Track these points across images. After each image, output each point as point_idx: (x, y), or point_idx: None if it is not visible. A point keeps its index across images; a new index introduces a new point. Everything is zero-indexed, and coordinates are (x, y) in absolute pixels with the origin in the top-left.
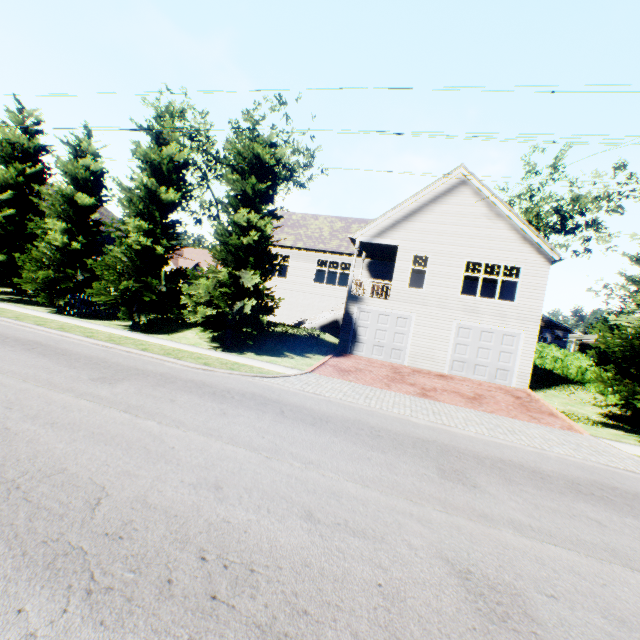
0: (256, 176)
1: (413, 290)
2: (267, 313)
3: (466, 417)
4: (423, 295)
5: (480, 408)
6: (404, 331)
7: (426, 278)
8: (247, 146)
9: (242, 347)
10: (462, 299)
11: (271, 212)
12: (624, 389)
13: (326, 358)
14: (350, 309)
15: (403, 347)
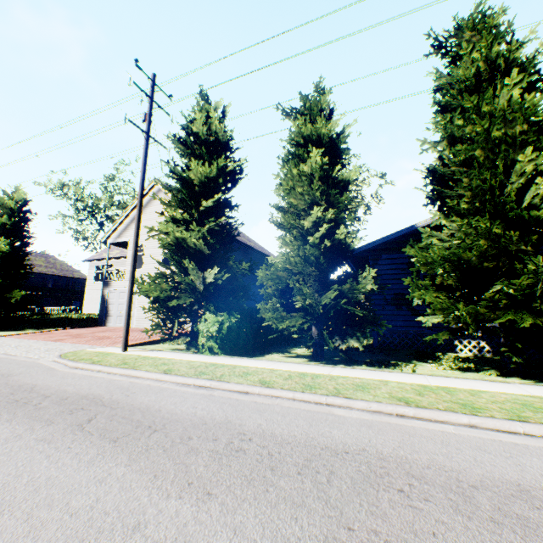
0: (7, 214)
1: (137, 270)
2: (25, 303)
3: (14, 344)
4: (143, 272)
5: (81, 342)
6: (134, 301)
7: (144, 259)
8: (0, 197)
9: (1, 329)
10: (164, 270)
11: (21, 234)
12: (149, 308)
13: (57, 329)
14: (105, 292)
15: (133, 314)
